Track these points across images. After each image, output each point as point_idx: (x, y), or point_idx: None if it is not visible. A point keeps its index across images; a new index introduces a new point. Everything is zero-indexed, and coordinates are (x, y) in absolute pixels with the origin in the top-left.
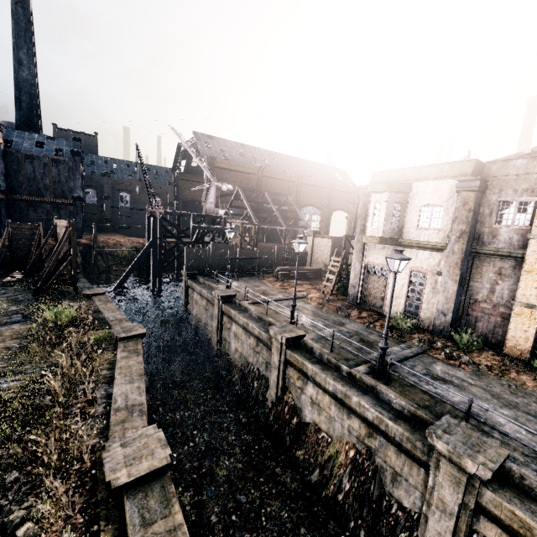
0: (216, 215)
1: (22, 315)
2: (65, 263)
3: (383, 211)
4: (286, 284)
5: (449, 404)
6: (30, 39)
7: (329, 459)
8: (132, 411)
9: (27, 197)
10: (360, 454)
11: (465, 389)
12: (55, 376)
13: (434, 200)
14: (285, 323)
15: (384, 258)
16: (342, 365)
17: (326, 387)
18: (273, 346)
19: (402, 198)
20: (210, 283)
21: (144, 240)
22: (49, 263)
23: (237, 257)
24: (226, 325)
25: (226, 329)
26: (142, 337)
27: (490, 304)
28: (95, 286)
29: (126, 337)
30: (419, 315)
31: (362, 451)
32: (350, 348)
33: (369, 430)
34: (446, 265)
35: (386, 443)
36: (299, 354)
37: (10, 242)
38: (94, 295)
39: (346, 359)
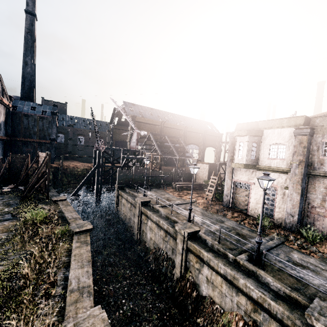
0: (137, 149)
1: (11, 215)
2: (42, 180)
3: (245, 147)
4: (181, 193)
5: (315, 288)
6: (33, 51)
7: (223, 326)
8: (82, 292)
9: (22, 139)
10: (248, 325)
11: (319, 273)
12: (29, 262)
13: (279, 140)
14: (184, 221)
15: (247, 177)
16: (229, 253)
17: (218, 270)
18: (178, 238)
19: (257, 139)
20: (133, 192)
21: (91, 164)
22: (32, 180)
23: (150, 175)
24: (144, 221)
25: (143, 224)
26: (89, 231)
27: (323, 209)
28: (59, 193)
29: (79, 231)
30: (274, 216)
31: (249, 323)
32: (231, 240)
33: (254, 306)
34: (291, 182)
35: (269, 318)
36: (196, 244)
37: (9, 166)
38: (59, 201)
39: (230, 248)
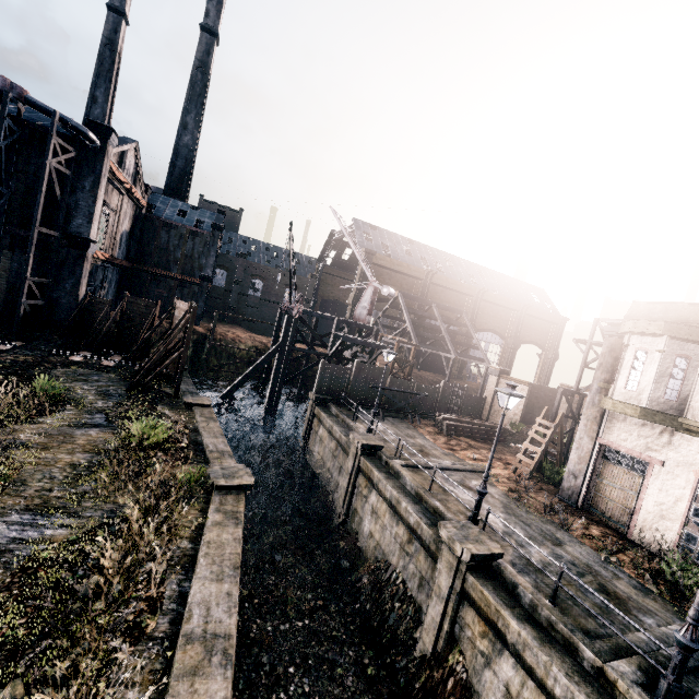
0: (367, 324)
1: (106, 417)
2: (173, 357)
3: (651, 365)
4: (454, 441)
5: None
6: (201, 104)
7: None
8: (211, 649)
9: (153, 269)
10: None
11: None
12: (117, 536)
13: None
14: (461, 516)
15: (642, 443)
16: (583, 646)
17: (548, 683)
18: (443, 558)
19: (692, 350)
20: (345, 417)
21: (268, 340)
22: (156, 353)
23: (387, 386)
24: (362, 489)
25: (359, 495)
26: (246, 490)
27: None
28: (199, 387)
29: (225, 486)
30: None
31: None
32: (585, 603)
33: None
34: None
35: None
36: (490, 590)
37: (121, 317)
38: (196, 406)
39: (584, 630)
